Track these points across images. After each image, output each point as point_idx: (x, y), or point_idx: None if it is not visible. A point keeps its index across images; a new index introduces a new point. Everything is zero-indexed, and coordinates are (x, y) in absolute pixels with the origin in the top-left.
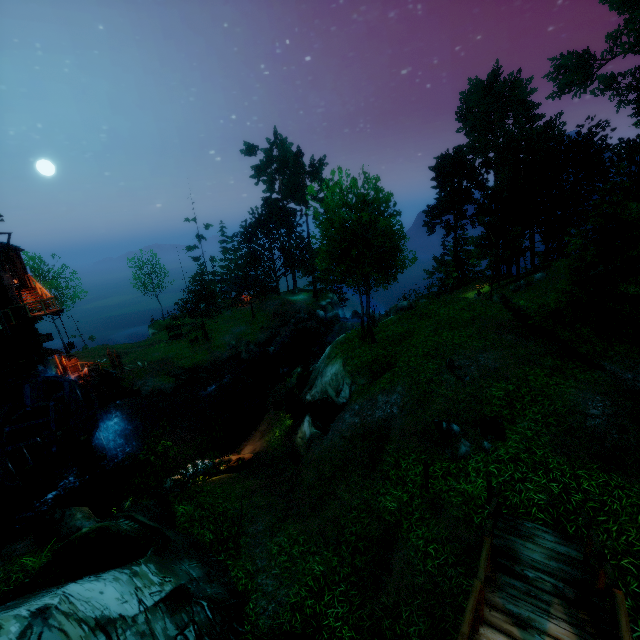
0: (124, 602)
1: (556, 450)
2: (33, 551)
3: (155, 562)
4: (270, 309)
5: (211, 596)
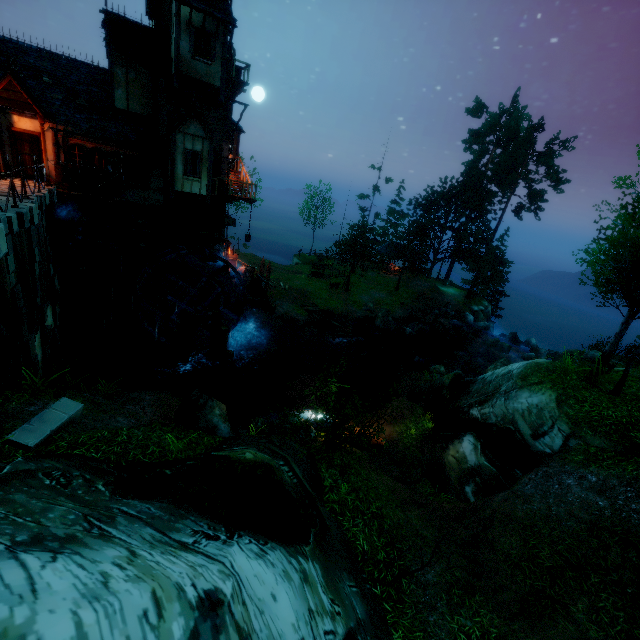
0: (301, 639)
1: None
2: (171, 426)
3: (319, 561)
4: (417, 289)
5: None
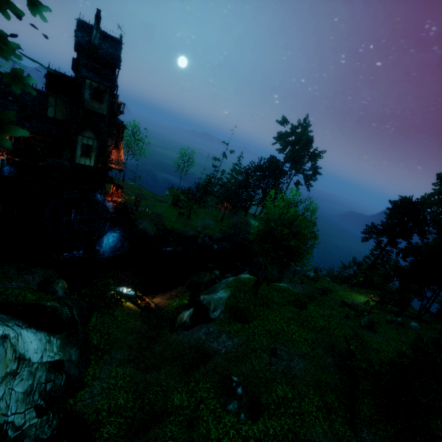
0: (35, 353)
1: None
2: (34, 289)
3: (62, 340)
4: (233, 221)
5: (70, 374)
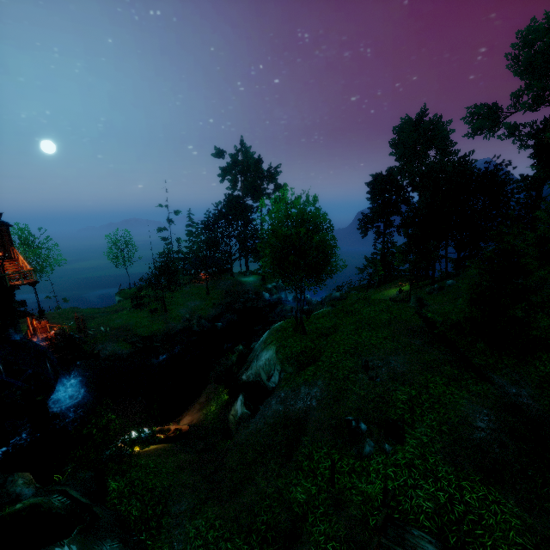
0: None
1: (446, 458)
2: None
3: (78, 543)
4: (223, 288)
5: None
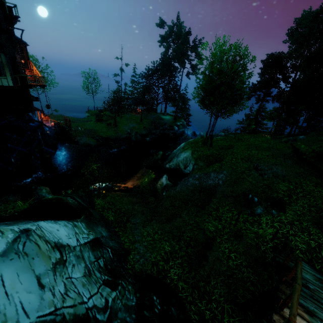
0: (69, 238)
1: (314, 225)
2: (19, 201)
3: (85, 223)
4: (150, 119)
5: (112, 247)
